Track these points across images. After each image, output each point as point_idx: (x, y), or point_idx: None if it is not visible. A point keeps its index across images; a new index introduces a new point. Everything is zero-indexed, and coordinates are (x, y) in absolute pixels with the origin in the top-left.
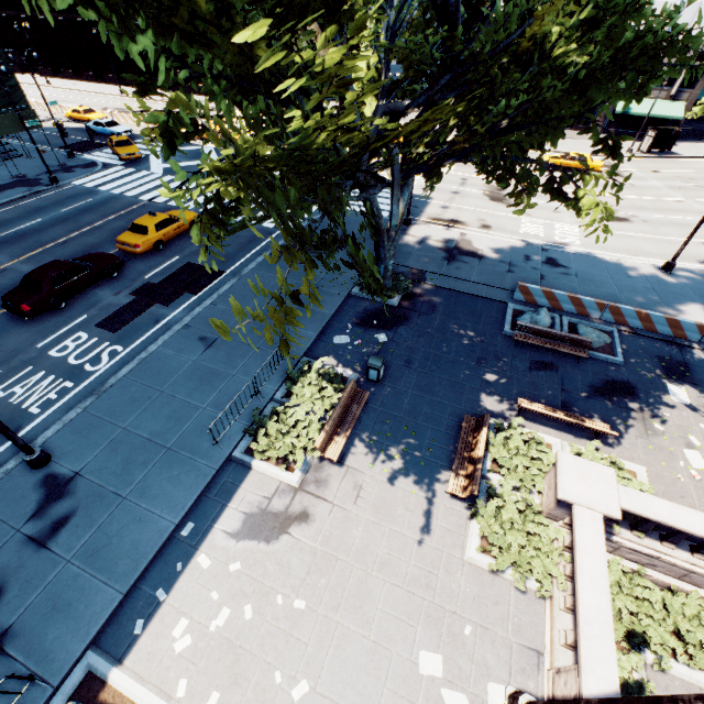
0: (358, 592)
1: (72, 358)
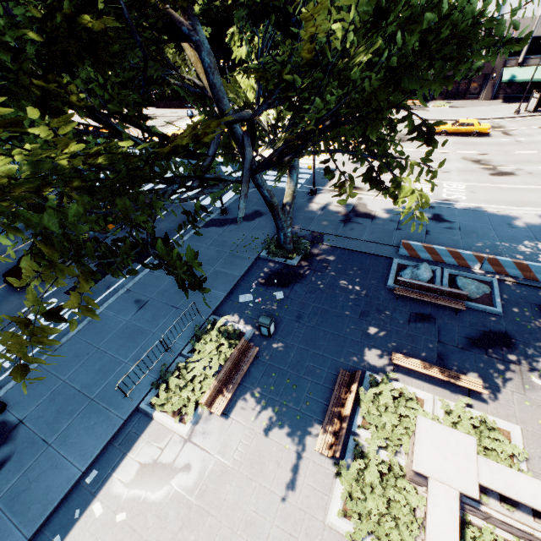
0: None
1: (42, 320)
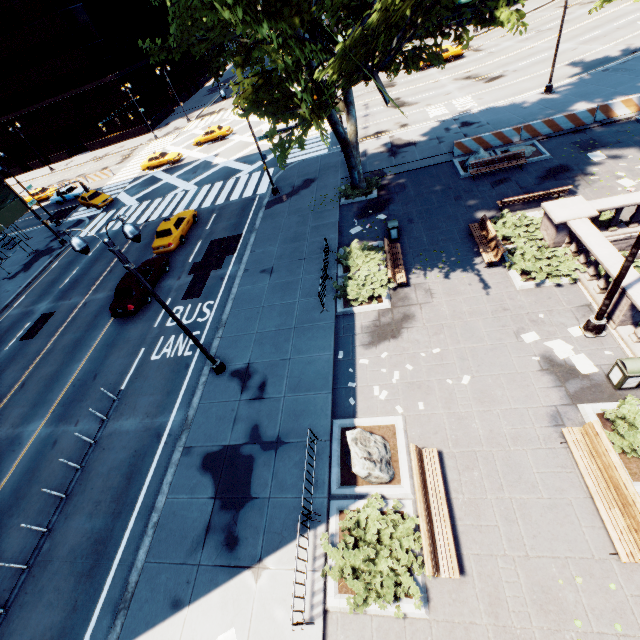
0: (465, 331)
1: (184, 321)
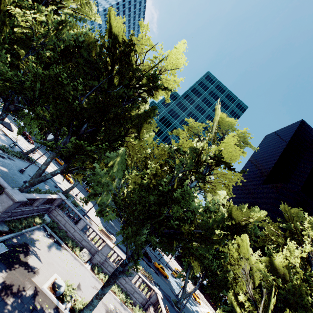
0: None
1: None
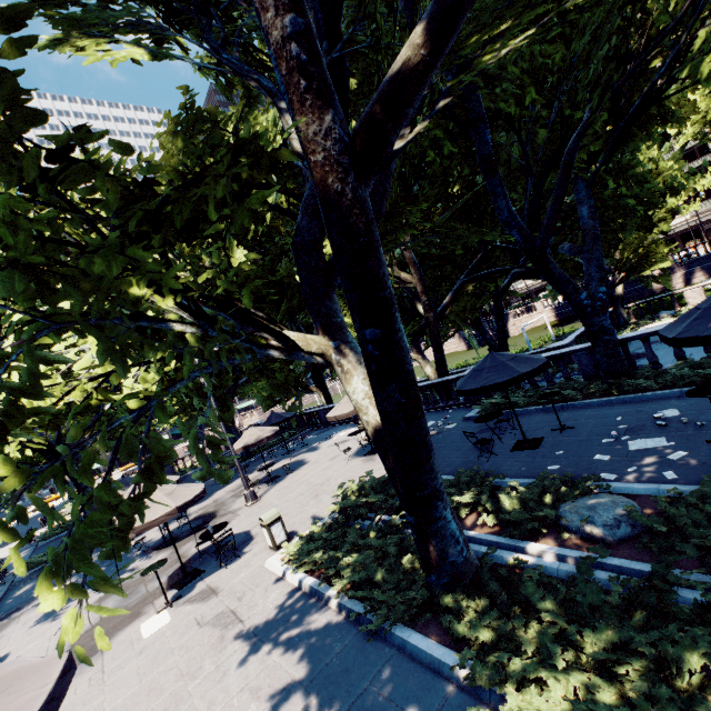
0: None
1: None
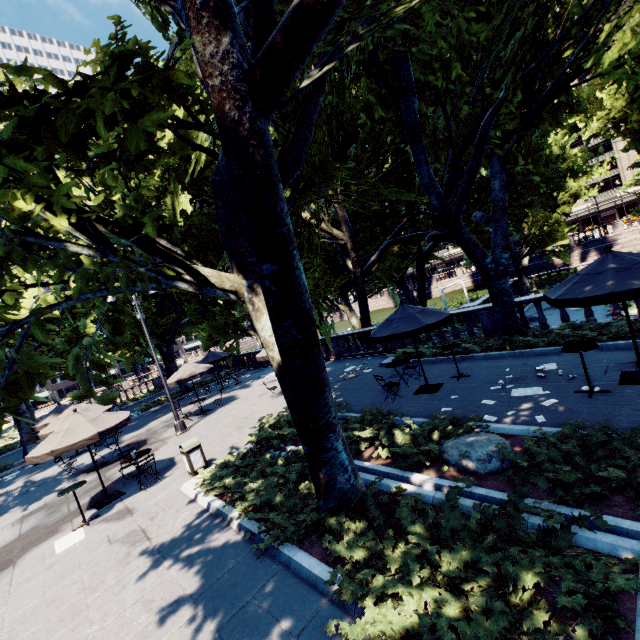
0: None
1: None
